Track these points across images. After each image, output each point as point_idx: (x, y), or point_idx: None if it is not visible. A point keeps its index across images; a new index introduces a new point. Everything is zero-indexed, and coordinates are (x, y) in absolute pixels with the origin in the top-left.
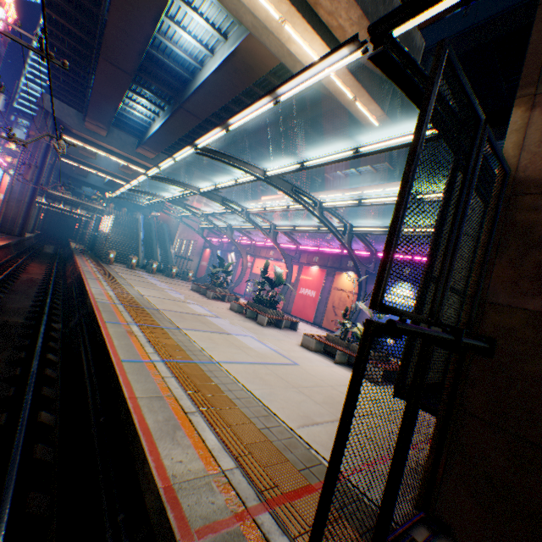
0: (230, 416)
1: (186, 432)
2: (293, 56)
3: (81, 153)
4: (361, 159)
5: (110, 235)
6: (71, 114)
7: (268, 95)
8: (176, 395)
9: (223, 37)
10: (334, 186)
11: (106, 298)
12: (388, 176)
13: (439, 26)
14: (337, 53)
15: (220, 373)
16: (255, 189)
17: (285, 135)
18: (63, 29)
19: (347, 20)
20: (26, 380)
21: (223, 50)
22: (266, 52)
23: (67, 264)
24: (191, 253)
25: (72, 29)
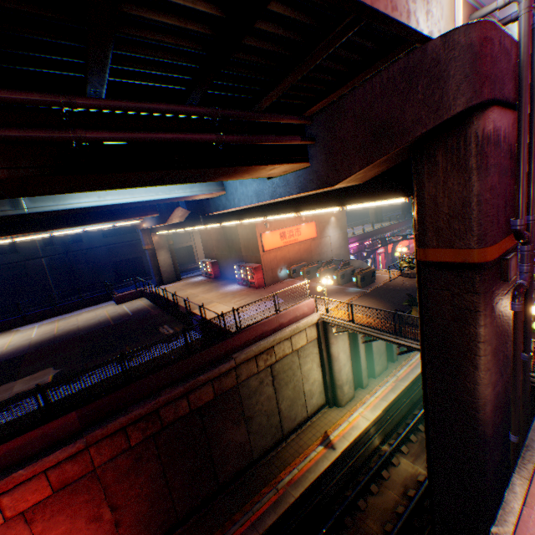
0: None
1: None
2: None
3: None
4: None
5: None
6: None
7: None
8: None
9: None
10: None
11: None
12: None
13: None
14: None
15: None
16: None
17: None
18: None
19: None
20: None
21: None
22: None
23: None
24: None
25: None
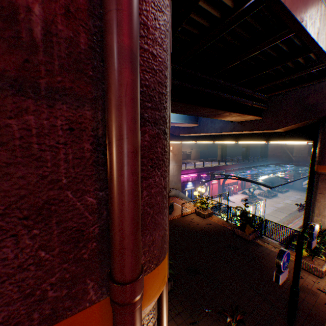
0: None
1: None
2: None
3: None
4: None
5: None
6: None
7: None
8: None
9: None
10: None
11: None
12: None
13: None
14: None
15: None
16: None
17: None
18: None
19: None
20: None
21: None
22: None
23: None
24: None
25: None
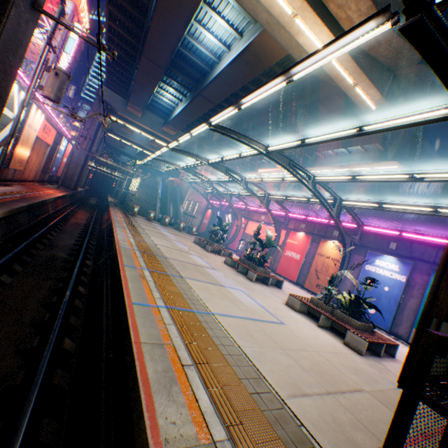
0: (222, 374)
1: (181, 387)
2: (300, 47)
3: (122, 130)
4: (352, 140)
5: (136, 193)
6: (118, 100)
7: (282, 75)
8: (175, 344)
9: (239, 35)
10: (323, 163)
11: (127, 244)
12: (377, 156)
13: (446, 15)
14: (362, 27)
15: (214, 325)
16: (252, 162)
17: (284, 117)
18: (118, 35)
19: (356, 12)
20: (59, 308)
21: (238, 46)
22: (275, 45)
23: (103, 213)
24: (196, 212)
25: (124, 35)
